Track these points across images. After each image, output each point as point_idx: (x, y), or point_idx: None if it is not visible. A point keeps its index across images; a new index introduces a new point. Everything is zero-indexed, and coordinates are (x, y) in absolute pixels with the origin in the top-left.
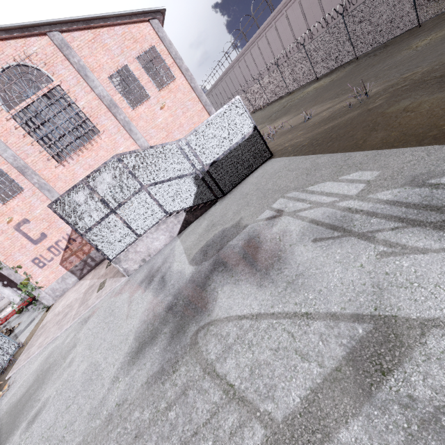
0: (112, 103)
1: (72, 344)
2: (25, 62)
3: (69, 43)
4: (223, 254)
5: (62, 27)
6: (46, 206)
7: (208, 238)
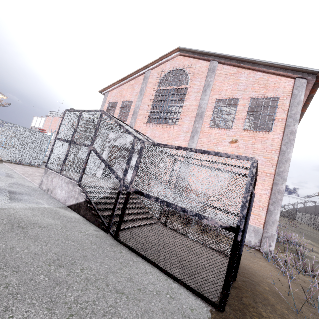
0: (201, 114)
1: None
2: (186, 70)
3: (217, 70)
4: None
5: (222, 60)
6: None
7: None
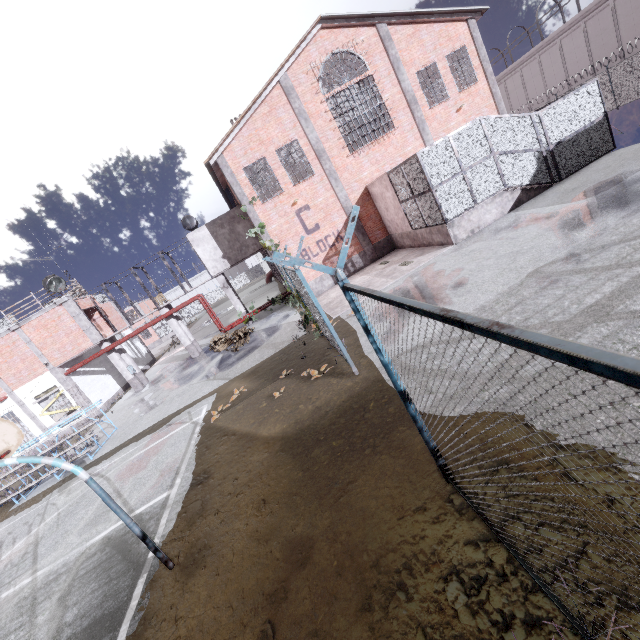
0: (414, 99)
1: (432, 274)
2: (350, 50)
3: (391, 36)
4: (630, 180)
5: (391, 20)
6: (328, 196)
7: (581, 191)
